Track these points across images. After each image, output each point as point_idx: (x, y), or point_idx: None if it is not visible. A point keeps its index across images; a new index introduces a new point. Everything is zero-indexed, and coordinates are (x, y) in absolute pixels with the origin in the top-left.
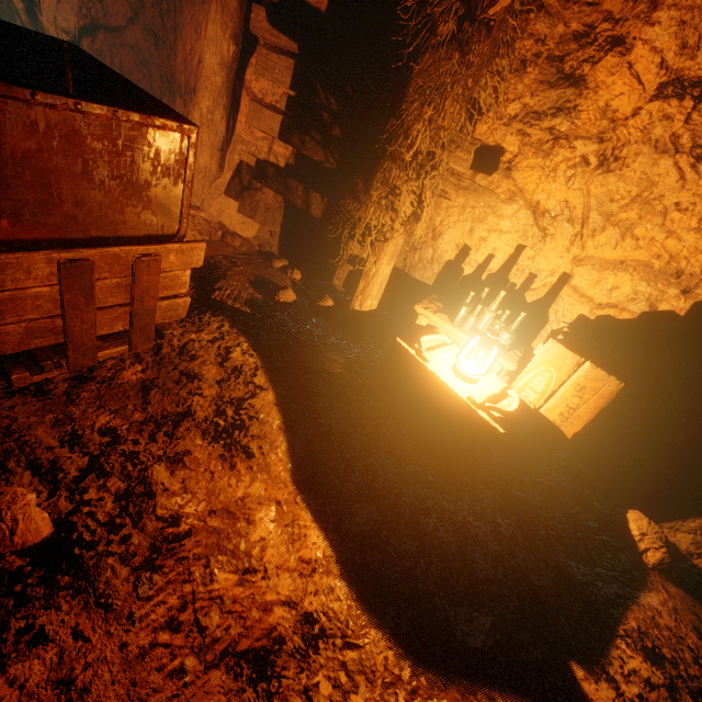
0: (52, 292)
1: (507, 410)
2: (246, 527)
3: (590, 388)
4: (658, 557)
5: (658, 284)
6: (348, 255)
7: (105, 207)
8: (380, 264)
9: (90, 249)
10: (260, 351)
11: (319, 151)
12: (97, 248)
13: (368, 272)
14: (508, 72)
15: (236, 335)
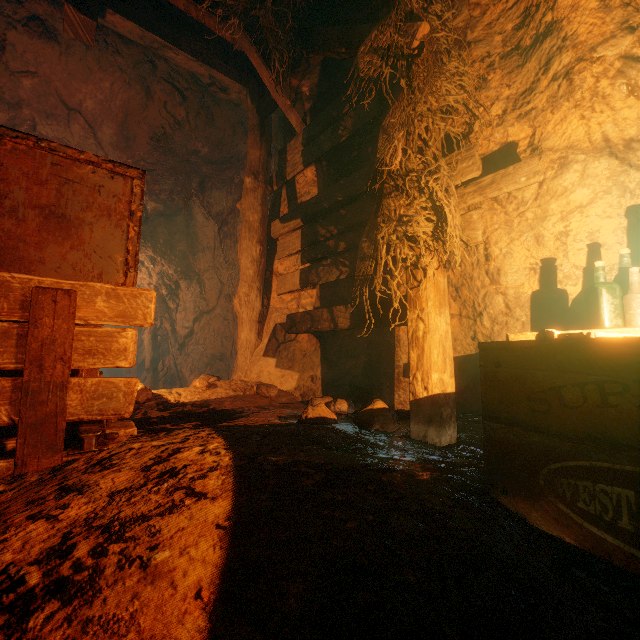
0: None
1: None
2: None
3: None
4: None
5: None
6: (400, 366)
7: (16, 239)
8: (425, 316)
9: None
10: (238, 450)
11: (332, 271)
12: None
13: (414, 334)
14: (463, 67)
15: (209, 438)
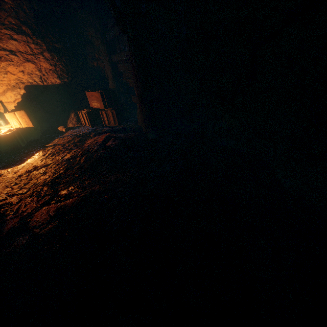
0: None
1: (10, 130)
2: None
3: (22, 116)
4: (64, 129)
5: (15, 90)
6: None
7: None
8: None
9: None
10: None
11: None
12: None
13: None
14: None
15: None
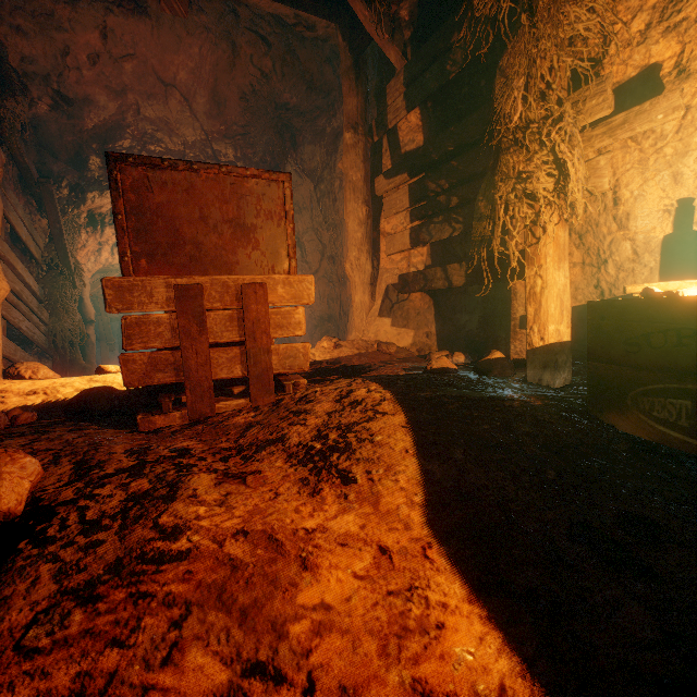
0: (171, 319)
1: None
2: (298, 577)
3: None
4: None
5: None
6: (516, 318)
7: (220, 249)
8: (544, 272)
9: (201, 276)
10: (392, 390)
11: (444, 228)
12: (207, 276)
13: (531, 290)
14: None
15: (366, 383)
